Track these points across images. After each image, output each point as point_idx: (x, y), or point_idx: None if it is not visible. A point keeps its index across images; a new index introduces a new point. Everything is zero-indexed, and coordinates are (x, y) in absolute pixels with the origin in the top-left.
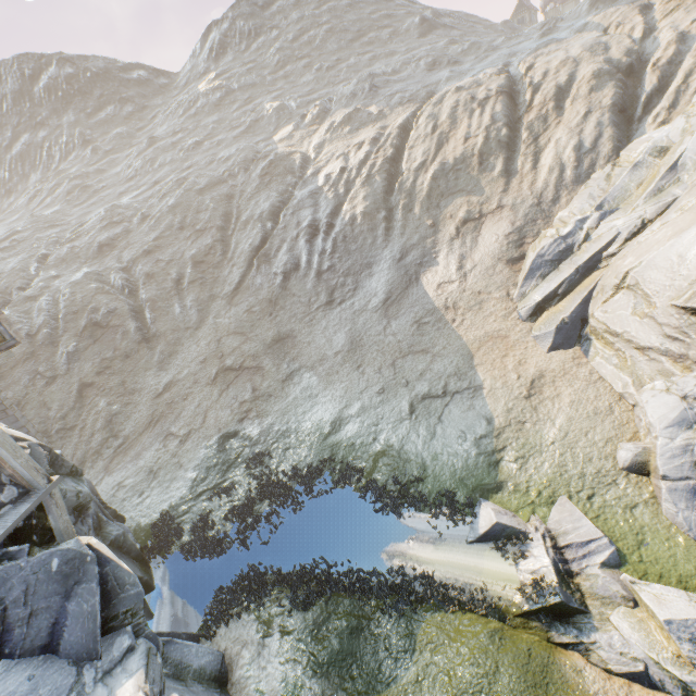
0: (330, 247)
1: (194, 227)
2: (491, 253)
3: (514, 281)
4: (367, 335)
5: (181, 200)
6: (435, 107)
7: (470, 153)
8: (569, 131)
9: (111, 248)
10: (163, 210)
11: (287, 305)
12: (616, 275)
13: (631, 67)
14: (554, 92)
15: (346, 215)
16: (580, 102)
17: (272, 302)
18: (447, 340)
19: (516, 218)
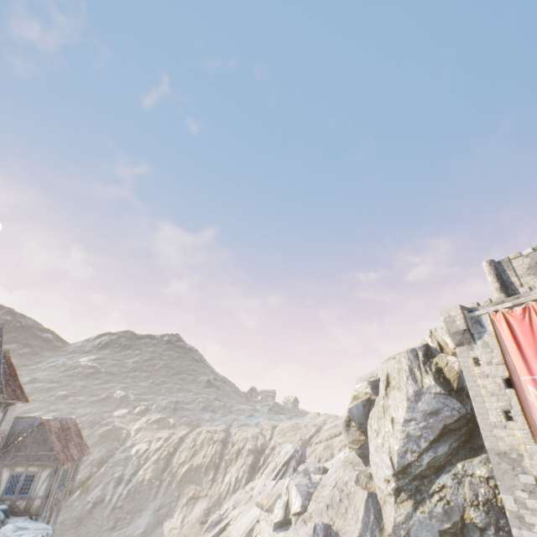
0: (126, 493)
1: None
2: (196, 516)
3: (201, 532)
4: None
5: None
6: (198, 434)
7: (203, 464)
8: (237, 468)
9: None
10: None
11: (88, 523)
12: (227, 531)
13: (261, 451)
14: (237, 450)
15: (140, 477)
16: (243, 458)
17: (80, 519)
18: None
19: (210, 501)
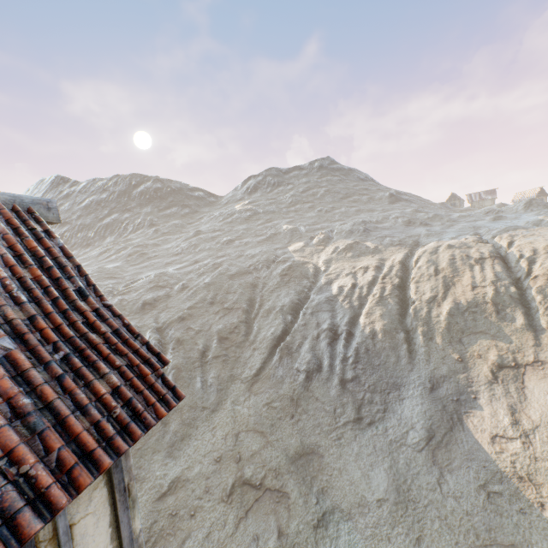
0: (352, 355)
1: (222, 304)
2: None
3: None
4: (415, 484)
5: (215, 280)
6: (432, 255)
7: (481, 300)
8: None
9: (152, 307)
10: (200, 285)
11: (310, 408)
12: None
13: None
14: None
15: (365, 328)
16: None
17: (293, 401)
18: (547, 540)
19: None
